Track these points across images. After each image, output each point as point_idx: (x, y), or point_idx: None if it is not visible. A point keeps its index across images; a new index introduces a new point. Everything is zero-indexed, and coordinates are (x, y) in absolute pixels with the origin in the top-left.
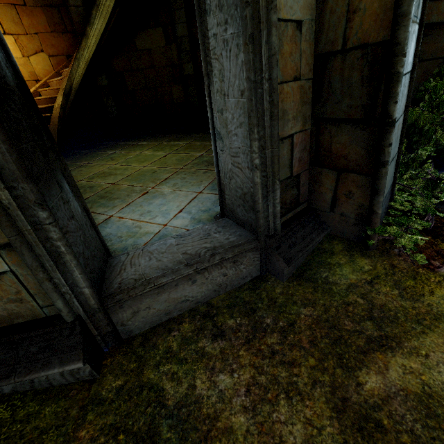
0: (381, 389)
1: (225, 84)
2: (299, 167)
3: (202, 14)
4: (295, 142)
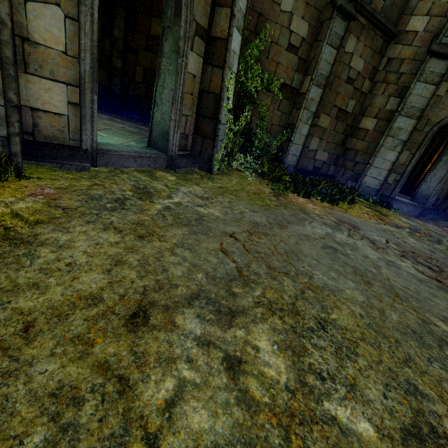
0: (446, 229)
1: (436, 173)
2: (440, 197)
3: (439, 161)
4: (443, 191)
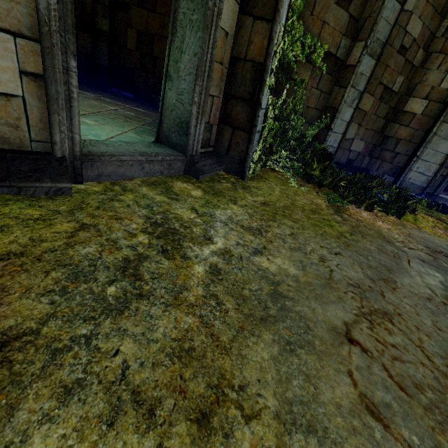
0: None
1: None
2: None
3: None
4: None
